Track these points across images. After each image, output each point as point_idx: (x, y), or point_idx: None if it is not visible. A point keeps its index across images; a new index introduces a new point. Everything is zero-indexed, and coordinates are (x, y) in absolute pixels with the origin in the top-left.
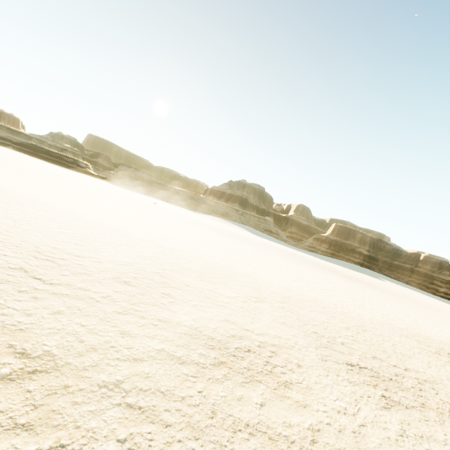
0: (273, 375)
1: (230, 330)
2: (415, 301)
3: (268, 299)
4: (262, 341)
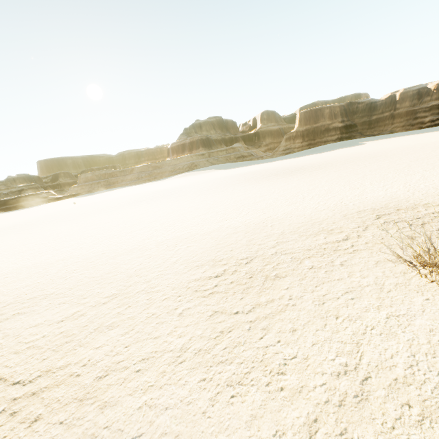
0: None
1: None
2: (369, 158)
3: None
4: None
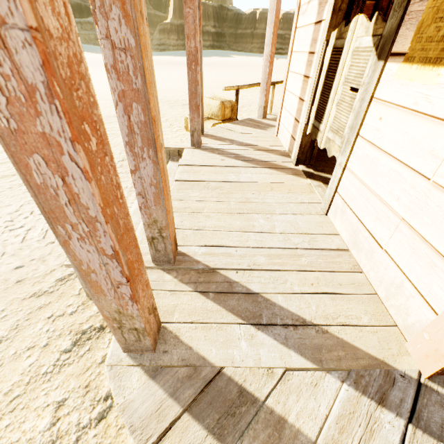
0: None
1: None
2: (249, 65)
3: None
4: None
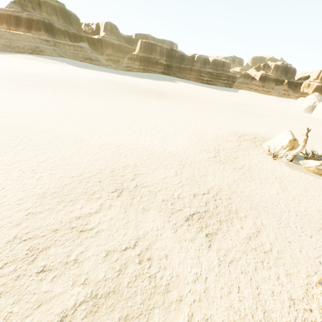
0: (158, 289)
1: (115, 265)
2: (196, 98)
3: (124, 182)
4: (139, 252)
